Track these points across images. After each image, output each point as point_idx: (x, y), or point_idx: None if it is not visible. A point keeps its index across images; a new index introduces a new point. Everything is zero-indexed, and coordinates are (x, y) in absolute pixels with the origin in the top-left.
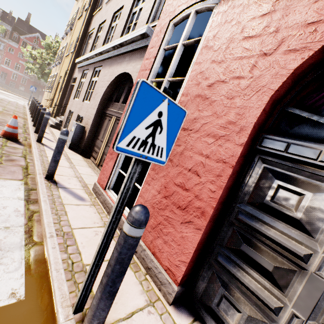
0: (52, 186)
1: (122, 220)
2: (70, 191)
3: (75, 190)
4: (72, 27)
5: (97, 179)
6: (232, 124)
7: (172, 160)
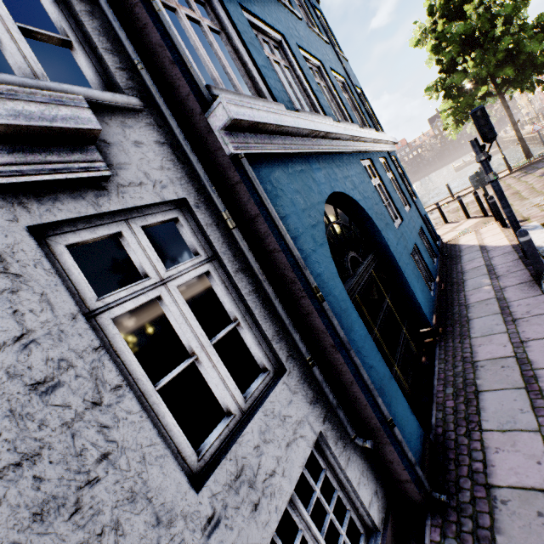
0: None
1: None
2: None
3: None
4: None
5: None
6: None
7: None
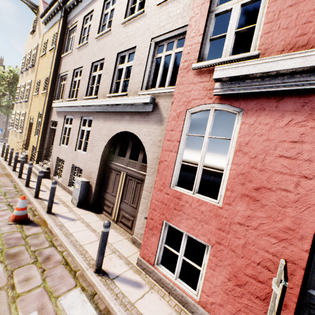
0: (107, 281)
1: (191, 304)
2: (123, 278)
3: (126, 275)
4: (34, 64)
5: (128, 243)
6: (291, 231)
7: (235, 251)
